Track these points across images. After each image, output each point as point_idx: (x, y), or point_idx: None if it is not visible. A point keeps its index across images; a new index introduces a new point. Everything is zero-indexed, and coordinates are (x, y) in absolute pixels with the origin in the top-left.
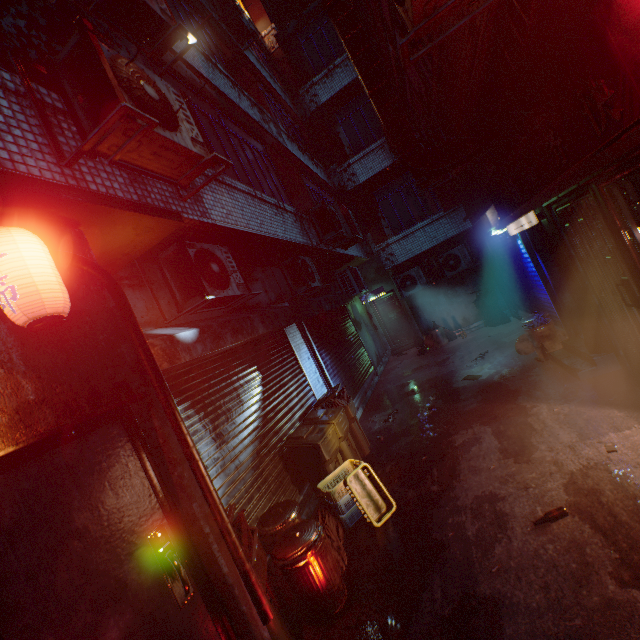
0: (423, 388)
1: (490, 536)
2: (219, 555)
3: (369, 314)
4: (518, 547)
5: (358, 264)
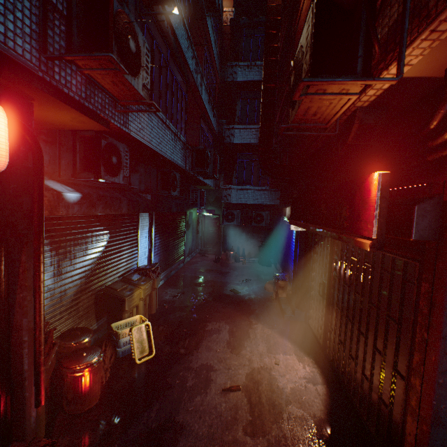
0: (206, 285)
1: (198, 389)
2: (26, 357)
3: (198, 222)
4: (209, 400)
5: (207, 188)
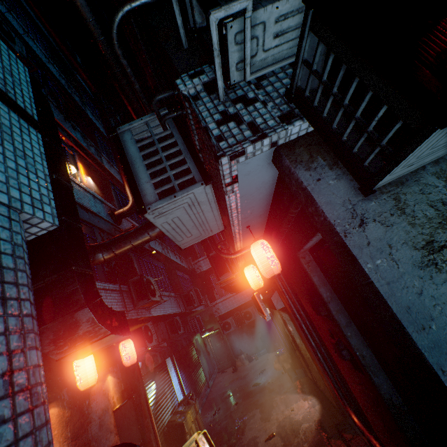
0: (234, 393)
1: None
2: None
3: (205, 343)
4: None
5: (200, 311)
